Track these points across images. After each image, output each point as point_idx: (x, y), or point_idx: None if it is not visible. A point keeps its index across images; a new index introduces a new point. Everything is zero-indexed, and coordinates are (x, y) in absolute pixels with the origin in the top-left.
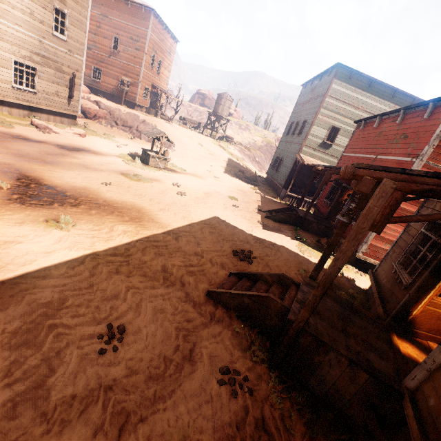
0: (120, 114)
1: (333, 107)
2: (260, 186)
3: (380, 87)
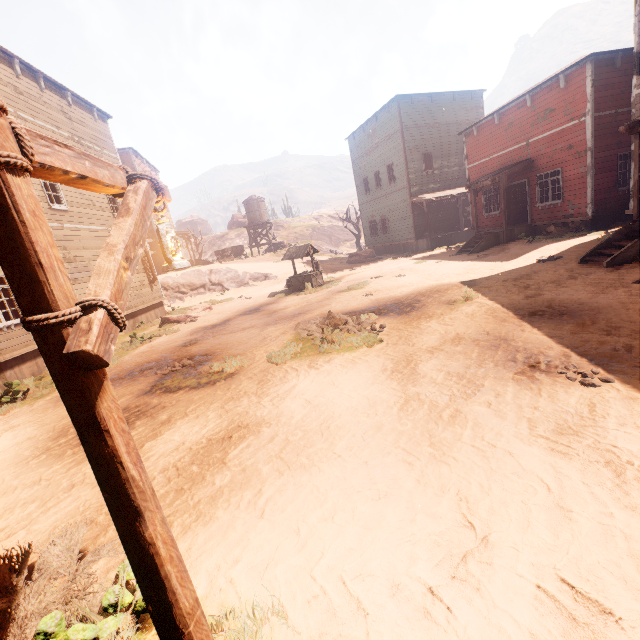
0: (176, 281)
1: (413, 137)
2: (383, 257)
3: (440, 98)
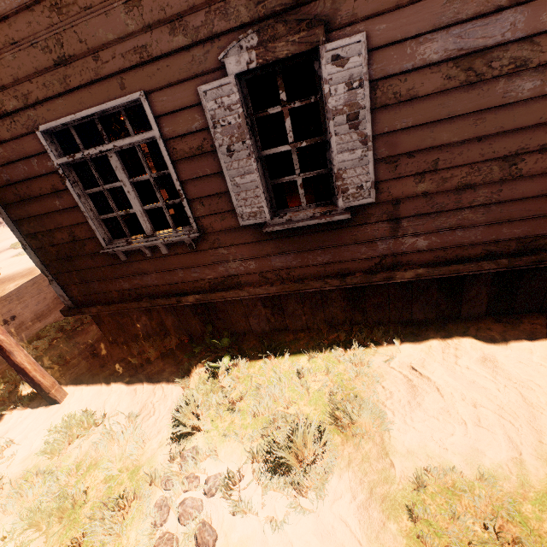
0: None
1: None
2: None
3: None
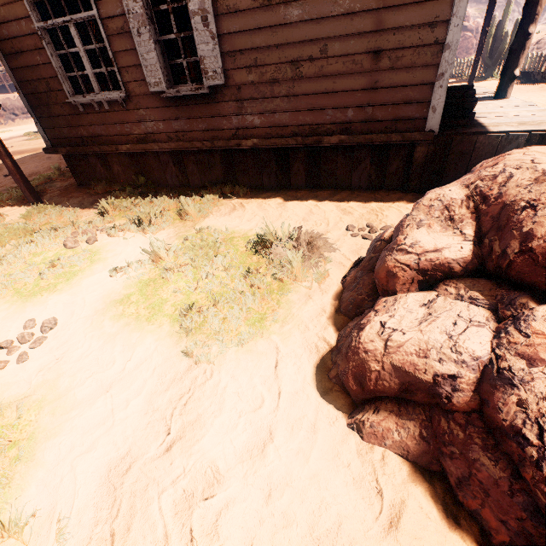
0: (12, 103)
1: None
2: None
3: None
